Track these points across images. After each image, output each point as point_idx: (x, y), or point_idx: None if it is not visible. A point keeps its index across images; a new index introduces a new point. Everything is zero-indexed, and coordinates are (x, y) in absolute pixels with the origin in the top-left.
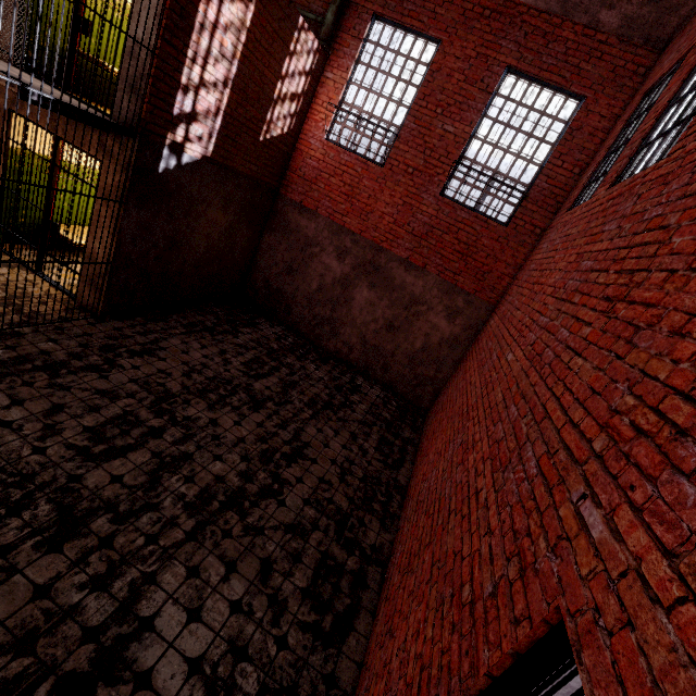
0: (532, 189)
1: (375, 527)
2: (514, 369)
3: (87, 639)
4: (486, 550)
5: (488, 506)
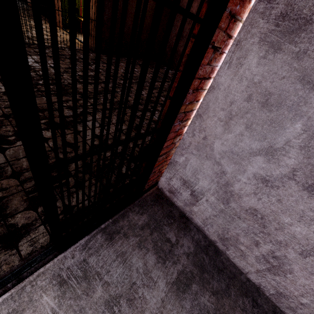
0: None
1: None
2: None
3: None
4: None
5: None
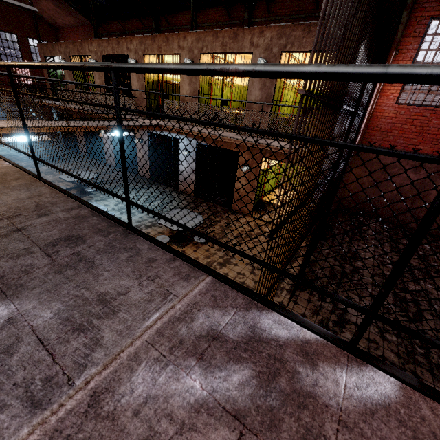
0: None
1: None
2: None
3: None
4: None
5: None
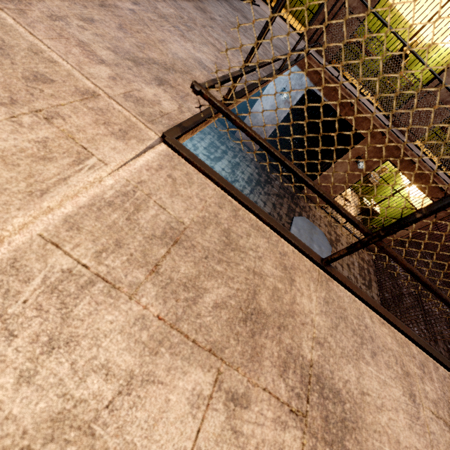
0: None
1: None
2: None
3: None
4: None
5: None
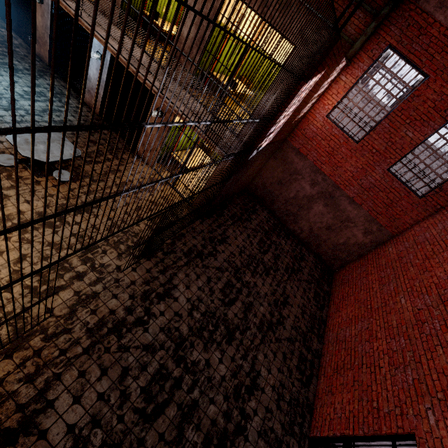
0: (446, 184)
1: (316, 341)
2: (405, 314)
3: (247, 376)
4: (385, 396)
5: (386, 378)
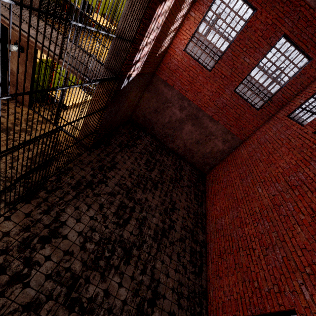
0: (274, 97)
1: (201, 233)
2: (264, 201)
3: (148, 289)
4: (262, 275)
5: (260, 258)
